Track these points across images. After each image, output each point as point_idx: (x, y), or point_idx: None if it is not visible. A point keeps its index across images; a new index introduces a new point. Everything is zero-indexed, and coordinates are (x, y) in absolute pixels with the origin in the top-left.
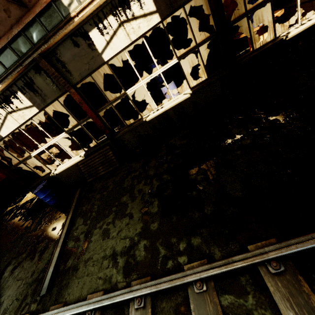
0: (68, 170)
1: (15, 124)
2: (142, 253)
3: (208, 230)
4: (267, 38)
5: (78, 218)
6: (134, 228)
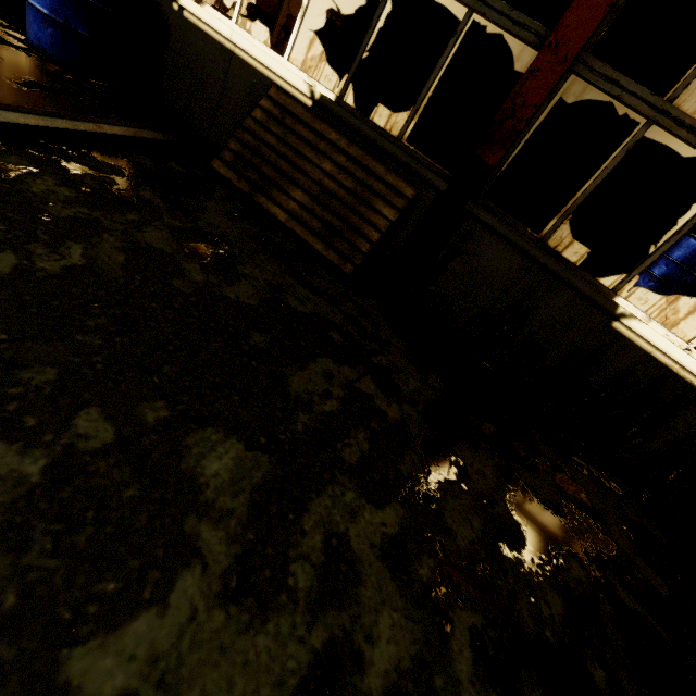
0: (221, 59)
1: None
2: None
3: None
4: None
5: None
6: None
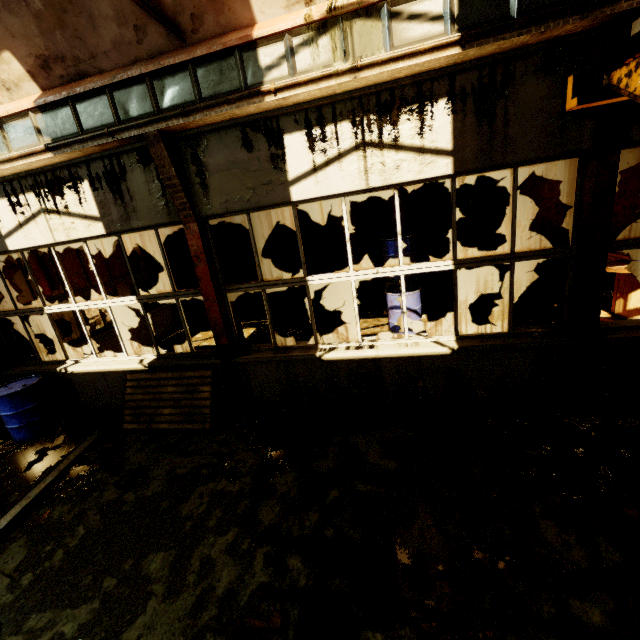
0: (101, 377)
1: (44, 237)
2: None
3: None
4: None
5: (20, 541)
6: None
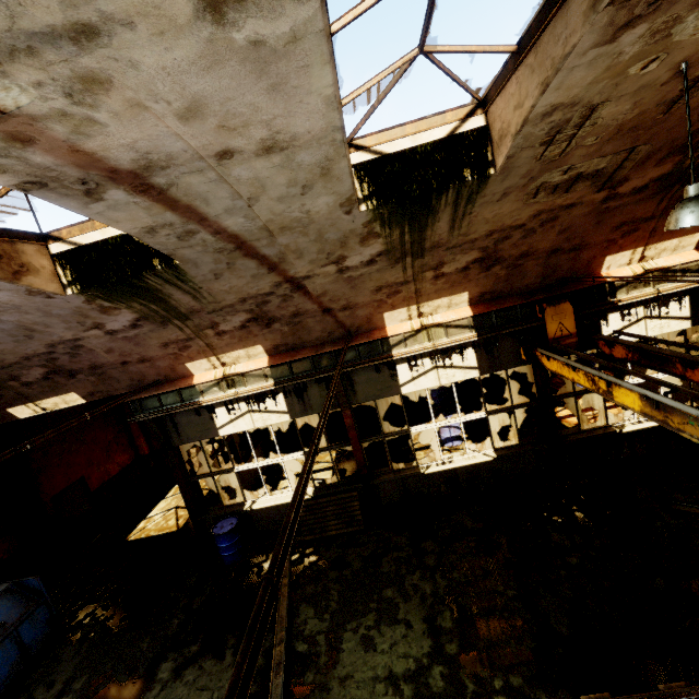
0: (275, 509)
1: (247, 425)
2: (440, 683)
3: (530, 669)
4: (595, 401)
5: (303, 605)
6: (418, 644)
